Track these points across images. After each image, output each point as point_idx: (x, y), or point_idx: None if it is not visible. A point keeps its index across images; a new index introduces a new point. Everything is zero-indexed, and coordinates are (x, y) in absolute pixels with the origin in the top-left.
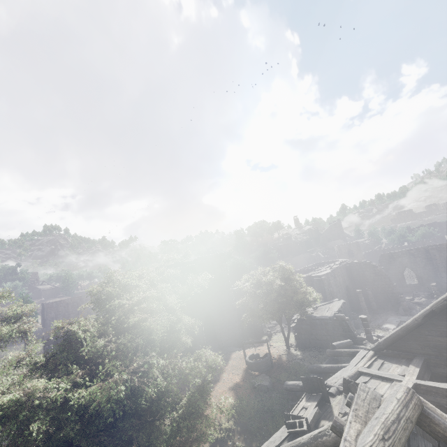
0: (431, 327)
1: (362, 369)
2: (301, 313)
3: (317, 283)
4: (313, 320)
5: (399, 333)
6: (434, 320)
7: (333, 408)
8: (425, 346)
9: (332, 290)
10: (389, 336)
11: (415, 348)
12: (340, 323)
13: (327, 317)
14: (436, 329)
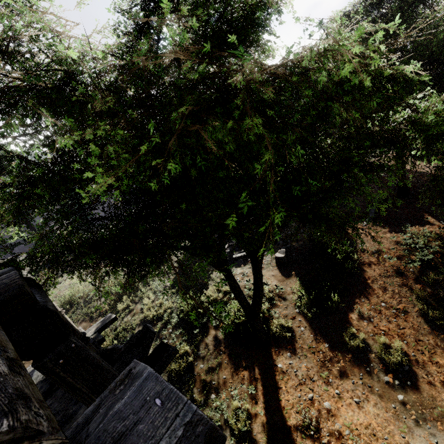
0: None
1: None
2: None
3: None
4: None
5: None
6: None
7: None
8: None
9: None
10: None
11: None
12: None
13: None
14: None
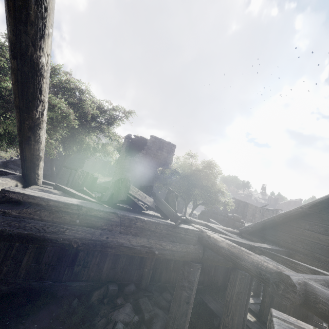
0: (317, 221)
1: (210, 224)
2: (206, 205)
3: (242, 208)
4: (213, 213)
5: (274, 218)
6: (324, 213)
7: (143, 211)
8: (298, 240)
9: (253, 221)
10: (262, 220)
11: (285, 241)
12: (234, 222)
13: (226, 215)
14: (322, 224)
